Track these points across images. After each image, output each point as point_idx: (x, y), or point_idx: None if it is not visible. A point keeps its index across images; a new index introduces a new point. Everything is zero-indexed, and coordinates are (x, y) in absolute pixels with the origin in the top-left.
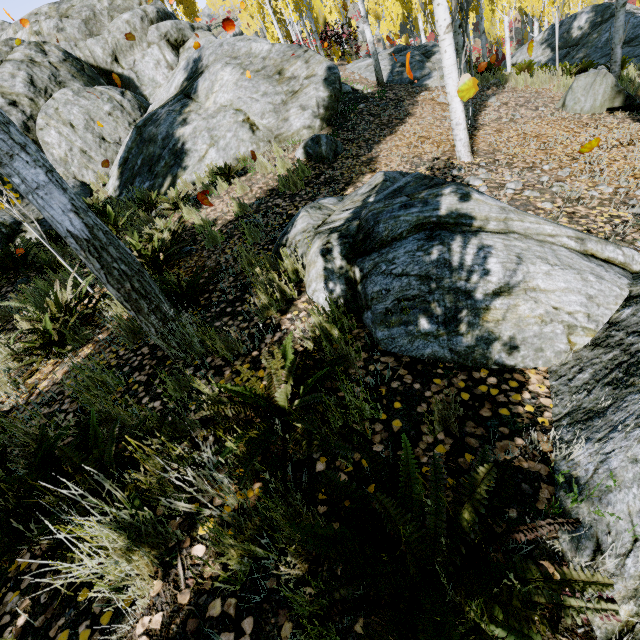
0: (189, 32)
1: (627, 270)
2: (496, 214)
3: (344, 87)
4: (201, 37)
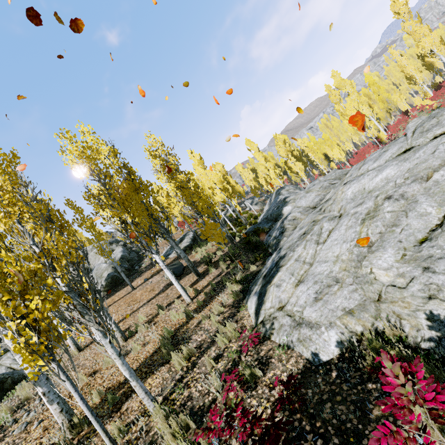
0: (115, 248)
1: (16, 370)
2: (4, 359)
3: (136, 267)
4: (117, 249)
